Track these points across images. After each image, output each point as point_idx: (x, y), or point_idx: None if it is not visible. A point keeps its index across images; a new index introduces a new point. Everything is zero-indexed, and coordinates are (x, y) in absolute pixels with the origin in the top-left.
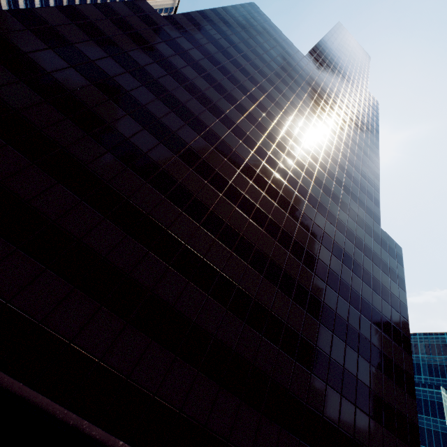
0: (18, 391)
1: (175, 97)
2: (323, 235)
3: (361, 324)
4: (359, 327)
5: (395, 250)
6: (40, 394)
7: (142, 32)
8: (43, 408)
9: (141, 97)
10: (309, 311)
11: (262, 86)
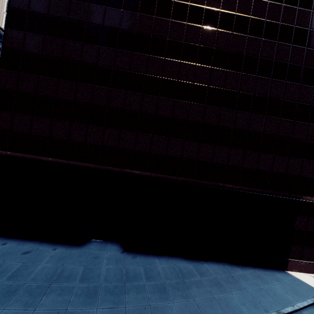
0: (175, 179)
1: None
2: None
3: None
4: None
5: None
6: (182, 178)
7: None
8: (186, 181)
9: None
10: None
11: None
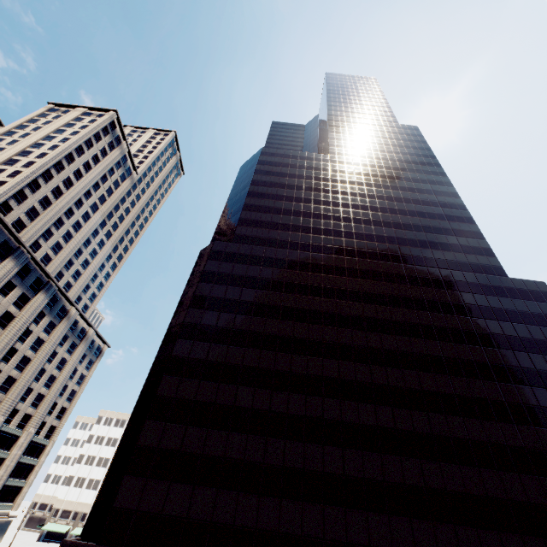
0: None
1: (287, 307)
2: (464, 334)
3: None
4: None
5: (539, 290)
6: None
7: (234, 271)
8: None
9: (272, 329)
10: (499, 420)
11: (325, 229)
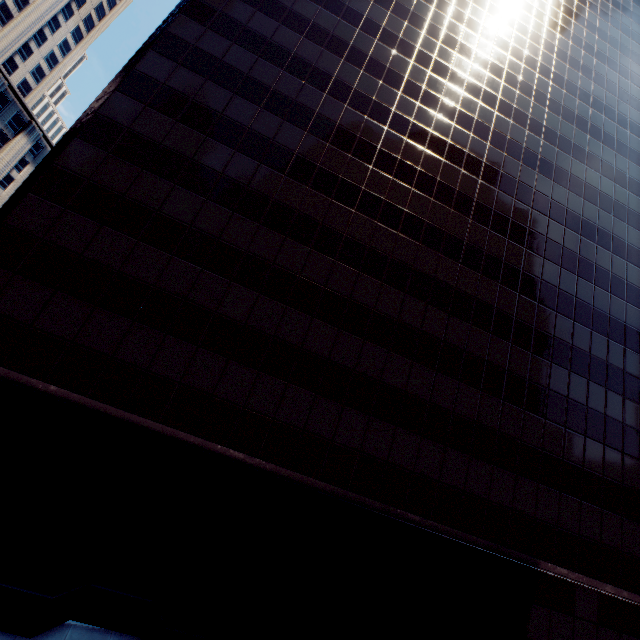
0: (312, 484)
1: (325, 118)
2: (562, 253)
3: (626, 360)
4: (624, 364)
5: None
6: (327, 484)
7: (251, 24)
8: (334, 493)
9: (289, 141)
10: (554, 361)
11: (433, 25)
